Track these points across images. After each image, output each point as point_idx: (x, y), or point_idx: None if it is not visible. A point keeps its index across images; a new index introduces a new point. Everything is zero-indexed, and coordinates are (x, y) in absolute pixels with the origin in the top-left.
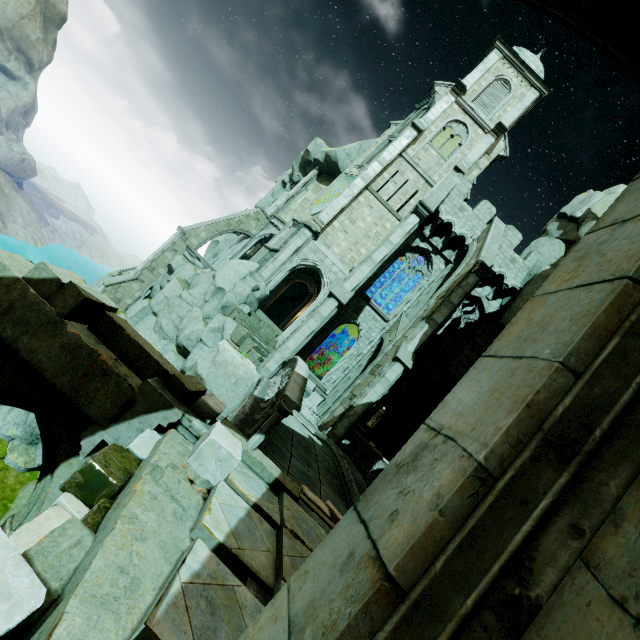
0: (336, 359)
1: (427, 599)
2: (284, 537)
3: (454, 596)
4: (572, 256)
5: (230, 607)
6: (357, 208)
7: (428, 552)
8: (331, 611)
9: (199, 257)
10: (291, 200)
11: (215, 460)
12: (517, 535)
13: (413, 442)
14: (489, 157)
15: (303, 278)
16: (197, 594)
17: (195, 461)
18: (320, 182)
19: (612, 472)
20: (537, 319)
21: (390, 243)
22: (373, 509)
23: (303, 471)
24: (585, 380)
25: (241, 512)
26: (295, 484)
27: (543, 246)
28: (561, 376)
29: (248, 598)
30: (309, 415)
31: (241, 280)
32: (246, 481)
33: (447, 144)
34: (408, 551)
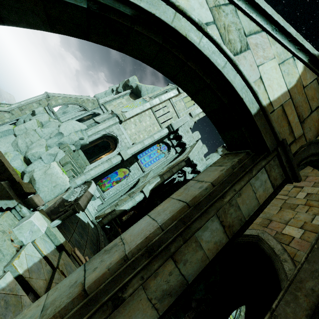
0: (115, 183)
1: (95, 297)
2: (56, 273)
3: (103, 296)
4: (184, 186)
5: (16, 305)
6: (144, 116)
7: (100, 282)
8: (61, 301)
9: (54, 112)
10: (114, 100)
11: (29, 231)
12: (127, 278)
13: (114, 242)
14: (204, 114)
15: (109, 139)
16: (0, 298)
17: (17, 230)
18: (130, 97)
19: (157, 262)
20: (165, 207)
21: (153, 138)
22: (90, 266)
23: (78, 240)
24: (163, 232)
25: (36, 259)
26: (71, 247)
27: (214, 157)
28: (158, 230)
29: (27, 301)
30: (92, 210)
31: (75, 132)
32: (44, 243)
33: (189, 102)
34: (94, 281)
